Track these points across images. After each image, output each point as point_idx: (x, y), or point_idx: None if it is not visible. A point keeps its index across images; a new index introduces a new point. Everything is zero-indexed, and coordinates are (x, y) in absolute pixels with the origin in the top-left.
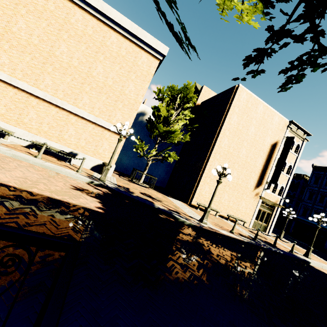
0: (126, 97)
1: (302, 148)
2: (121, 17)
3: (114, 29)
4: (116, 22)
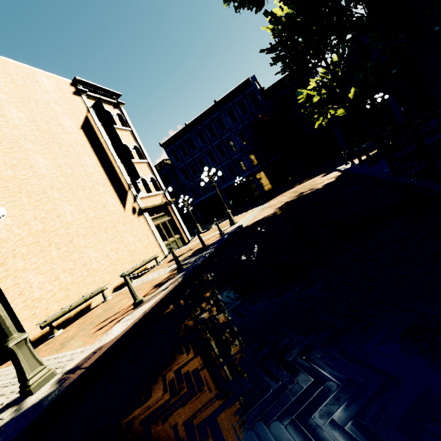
0: None
1: (127, 117)
2: None
3: None
4: None
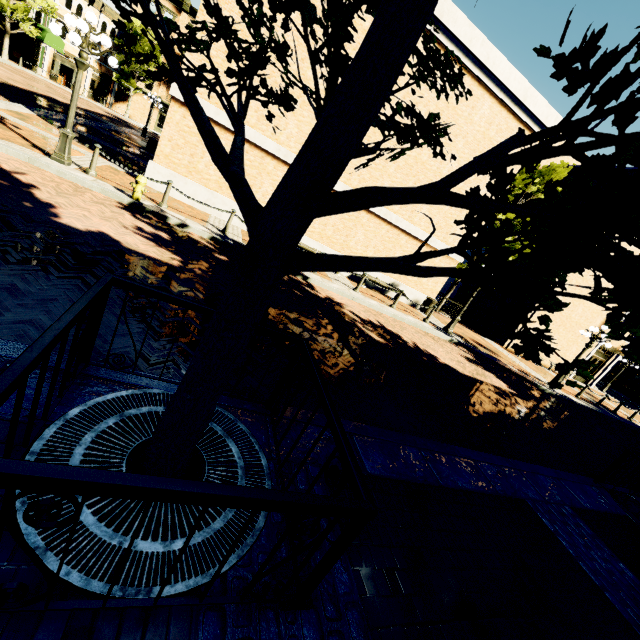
0: None
1: None
2: (511, 70)
3: (491, 91)
4: (499, 81)
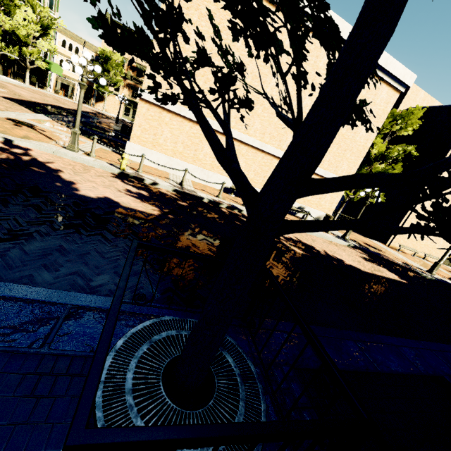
0: (356, 145)
1: None
2: None
3: None
4: None
